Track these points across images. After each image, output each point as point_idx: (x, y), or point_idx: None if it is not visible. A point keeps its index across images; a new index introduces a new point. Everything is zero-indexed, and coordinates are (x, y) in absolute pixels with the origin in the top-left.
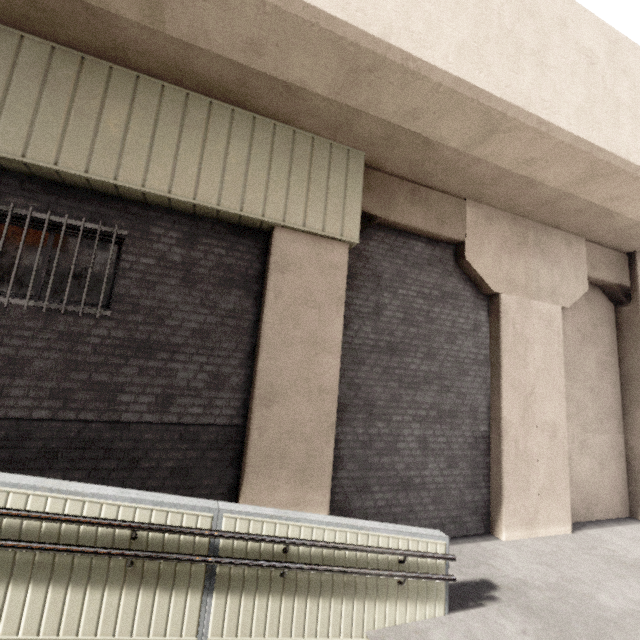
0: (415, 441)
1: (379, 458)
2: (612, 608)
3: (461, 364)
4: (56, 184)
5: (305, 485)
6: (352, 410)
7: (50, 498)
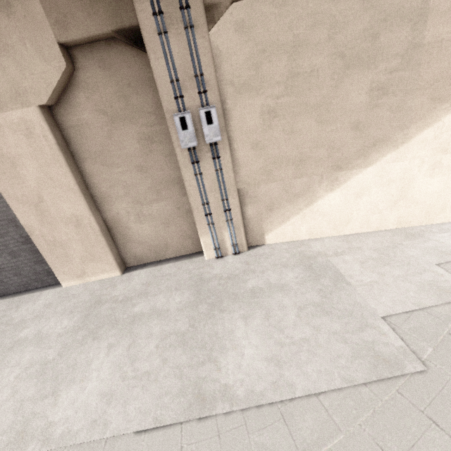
0: None
1: None
2: (18, 337)
3: None
4: None
5: None
6: None
7: None
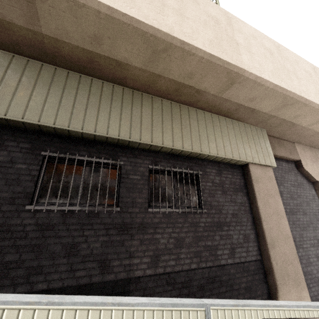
0: (315, 257)
1: (306, 268)
2: None
3: (315, 215)
4: (173, 155)
5: (299, 288)
6: None
7: (274, 310)
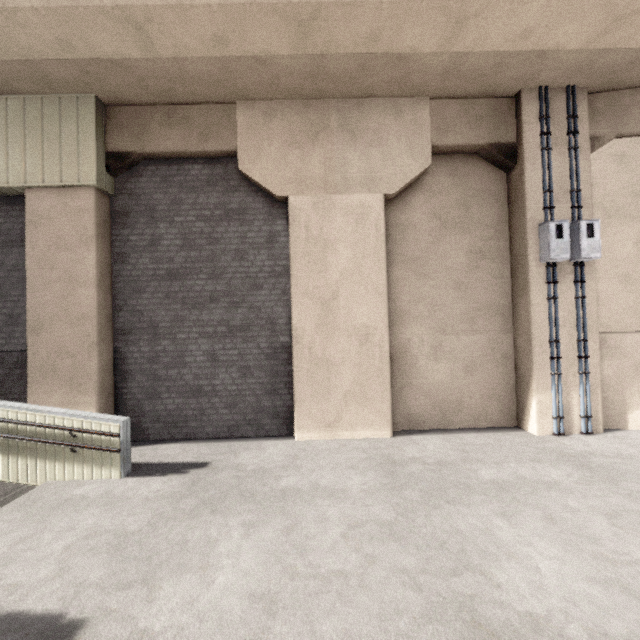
0: (203, 355)
1: (167, 371)
2: (278, 486)
3: (254, 279)
4: None
5: (75, 390)
6: (137, 333)
7: None
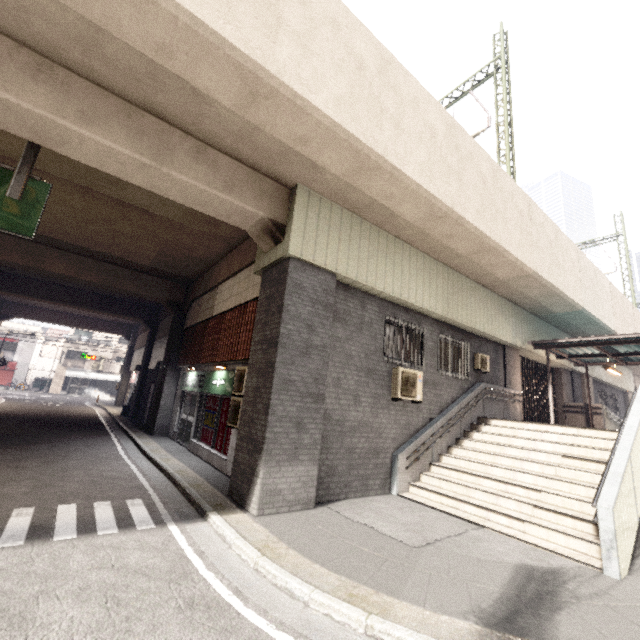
0: None
1: None
2: None
3: None
4: (611, 387)
5: None
6: None
7: None
